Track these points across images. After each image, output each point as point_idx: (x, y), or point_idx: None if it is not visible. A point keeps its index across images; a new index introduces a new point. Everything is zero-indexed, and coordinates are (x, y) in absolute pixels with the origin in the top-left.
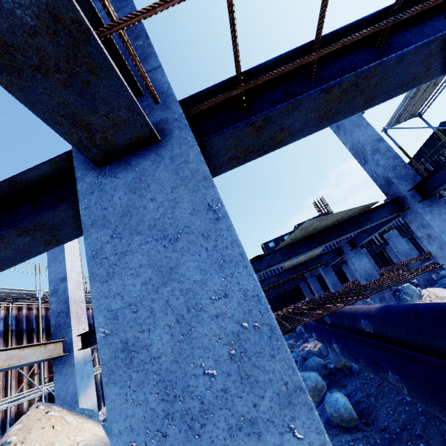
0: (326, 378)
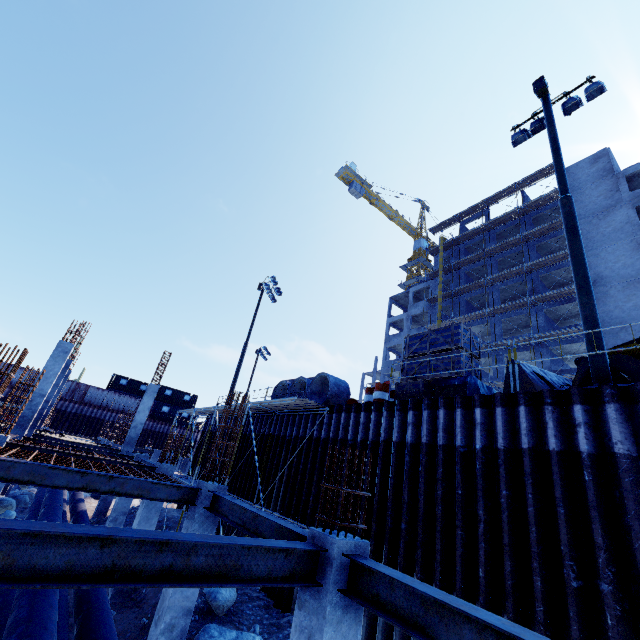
0: (20, 509)
